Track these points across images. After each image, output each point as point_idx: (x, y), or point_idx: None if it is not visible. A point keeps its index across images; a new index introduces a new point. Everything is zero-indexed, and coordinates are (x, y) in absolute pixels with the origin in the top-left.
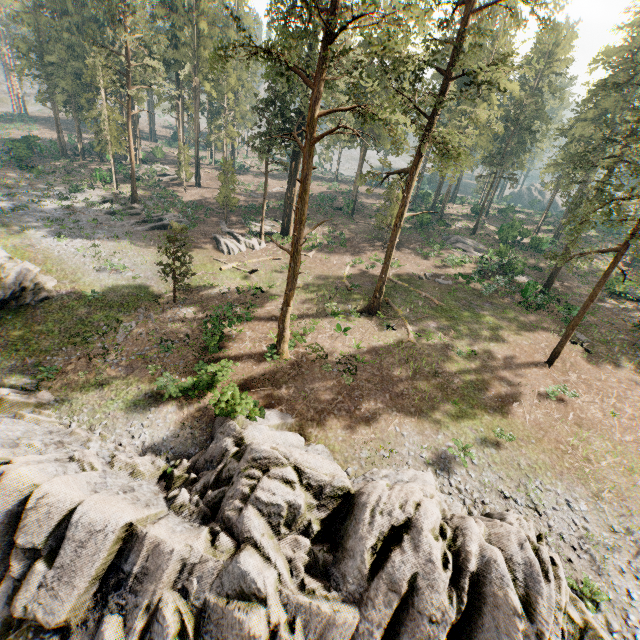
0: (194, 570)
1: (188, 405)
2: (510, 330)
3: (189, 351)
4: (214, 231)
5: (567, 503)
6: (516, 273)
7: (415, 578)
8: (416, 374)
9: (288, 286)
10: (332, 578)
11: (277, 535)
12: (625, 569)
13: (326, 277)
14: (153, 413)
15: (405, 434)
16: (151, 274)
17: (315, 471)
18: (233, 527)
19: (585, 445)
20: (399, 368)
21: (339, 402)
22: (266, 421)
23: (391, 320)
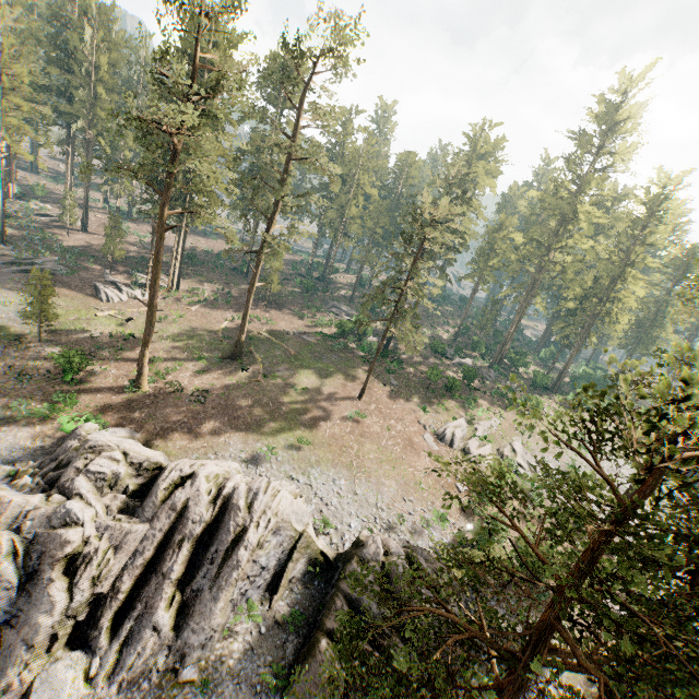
0: (29, 516)
1: (42, 425)
2: (343, 375)
3: (49, 384)
4: (96, 279)
5: (333, 480)
6: (368, 334)
7: (188, 501)
8: (255, 404)
9: (146, 331)
10: (136, 513)
11: (101, 493)
12: (354, 513)
13: (203, 329)
14: (5, 432)
15: (232, 443)
16: (16, 316)
17: (139, 454)
18: (66, 489)
19: (360, 447)
20: (243, 399)
21: (184, 422)
22: (113, 434)
23: (249, 365)
